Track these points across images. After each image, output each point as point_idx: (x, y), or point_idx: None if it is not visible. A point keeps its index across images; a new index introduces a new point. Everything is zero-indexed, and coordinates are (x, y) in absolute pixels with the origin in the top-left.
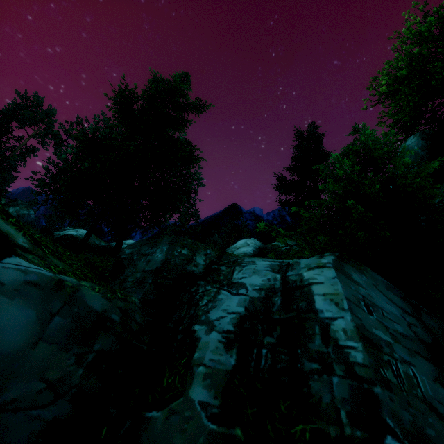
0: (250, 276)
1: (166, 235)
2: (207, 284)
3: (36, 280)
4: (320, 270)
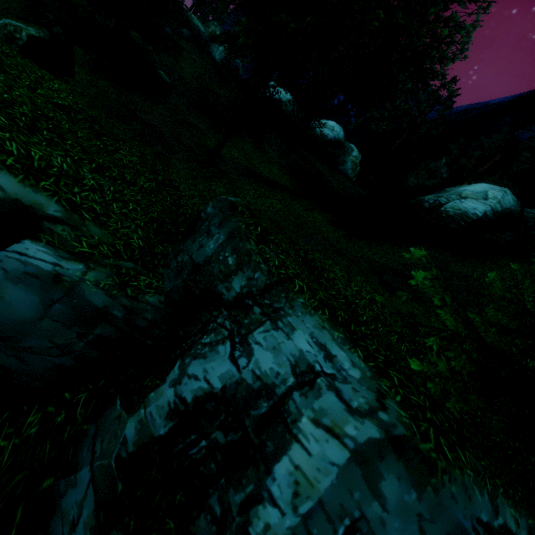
0: (266, 350)
1: (239, 215)
2: (228, 319)
3: (35, 272)
4: (327, 437)
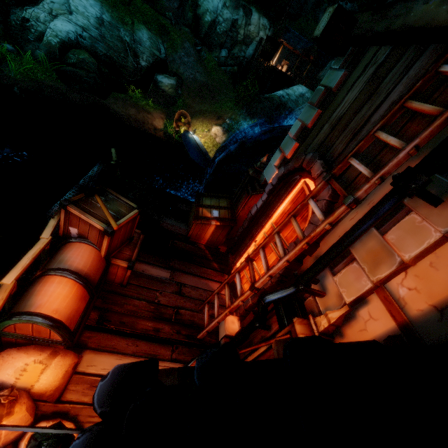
0: None
1: None
2: None
3: None
4: None
